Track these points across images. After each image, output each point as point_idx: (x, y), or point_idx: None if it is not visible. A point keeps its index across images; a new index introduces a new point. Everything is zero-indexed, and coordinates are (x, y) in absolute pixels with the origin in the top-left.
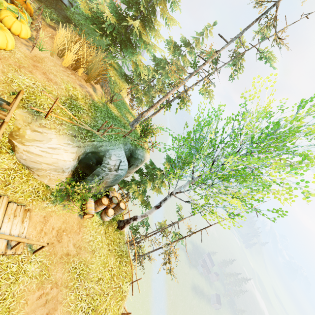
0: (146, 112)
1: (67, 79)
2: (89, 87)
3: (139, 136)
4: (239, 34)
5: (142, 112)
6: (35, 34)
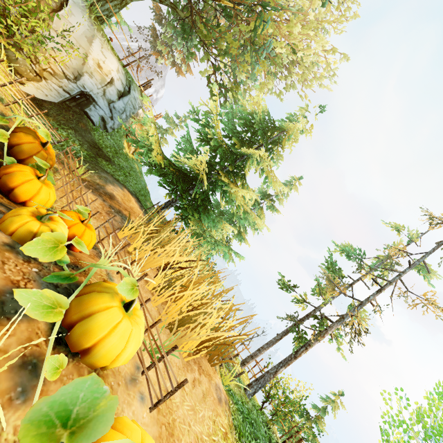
0: (283, 367)
1: (209, 414)
2: (215, 373)
3: (258, 409)
4: (424, 258)
5: (275, 368)
6: (117, 282)
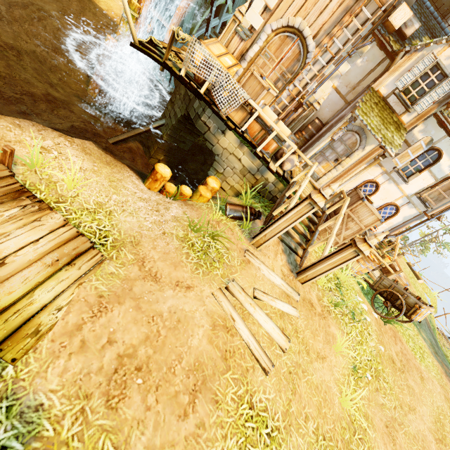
0: None
1: None
2: None
3: None
4: None
5: None
6: None
